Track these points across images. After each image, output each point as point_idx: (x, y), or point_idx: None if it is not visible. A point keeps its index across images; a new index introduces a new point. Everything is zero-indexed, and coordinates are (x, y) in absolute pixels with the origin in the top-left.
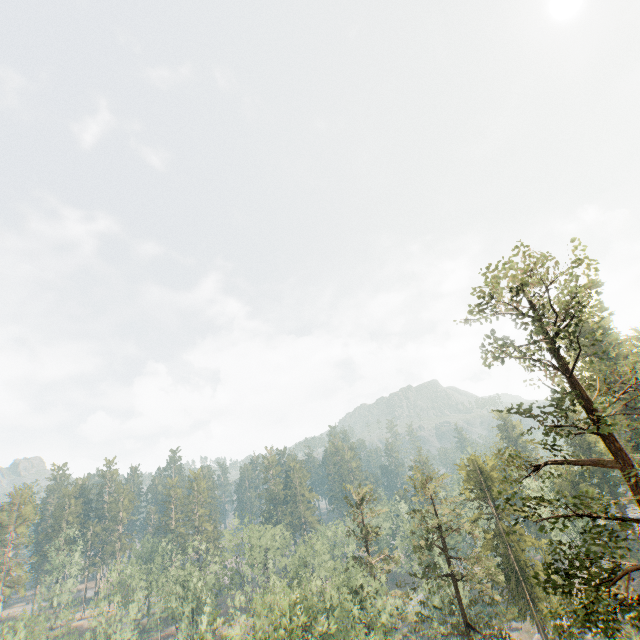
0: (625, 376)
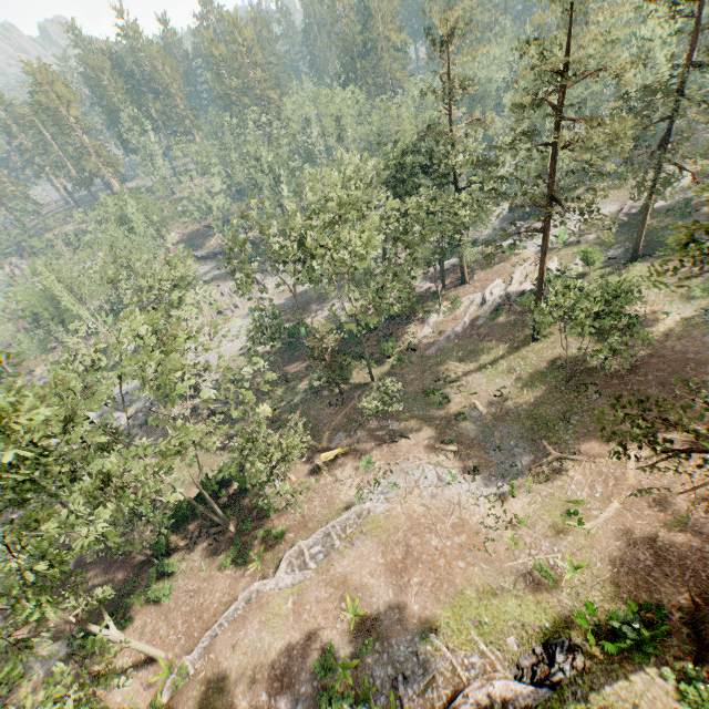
0: None
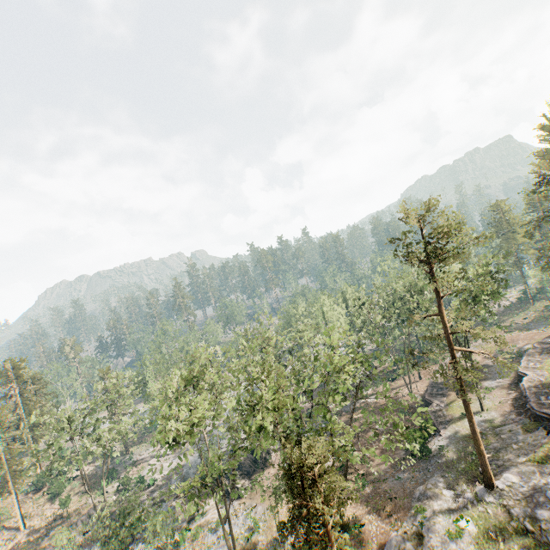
0: None
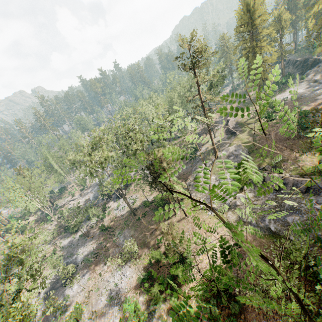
0: (263, 0)
